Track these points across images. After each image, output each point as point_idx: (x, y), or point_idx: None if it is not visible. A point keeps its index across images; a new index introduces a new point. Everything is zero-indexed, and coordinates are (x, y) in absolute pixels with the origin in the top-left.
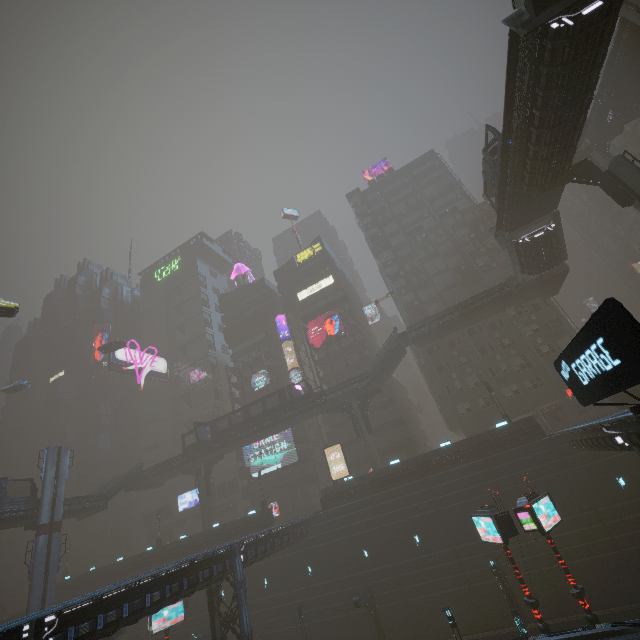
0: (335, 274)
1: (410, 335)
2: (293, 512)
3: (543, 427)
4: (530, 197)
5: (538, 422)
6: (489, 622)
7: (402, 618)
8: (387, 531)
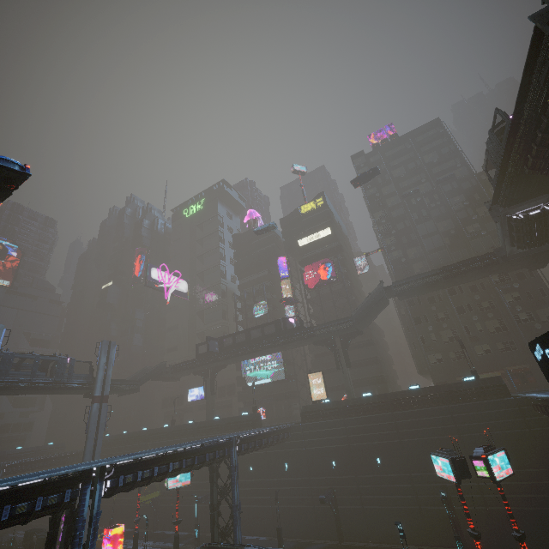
0: (333, 226)
1: (394, 289)
2: (276, 418)
3: (509, 386)
4: (531, 178)
5: (505, 381)
6: (433, 539)
7: (358, 519)
8: (354, 449)
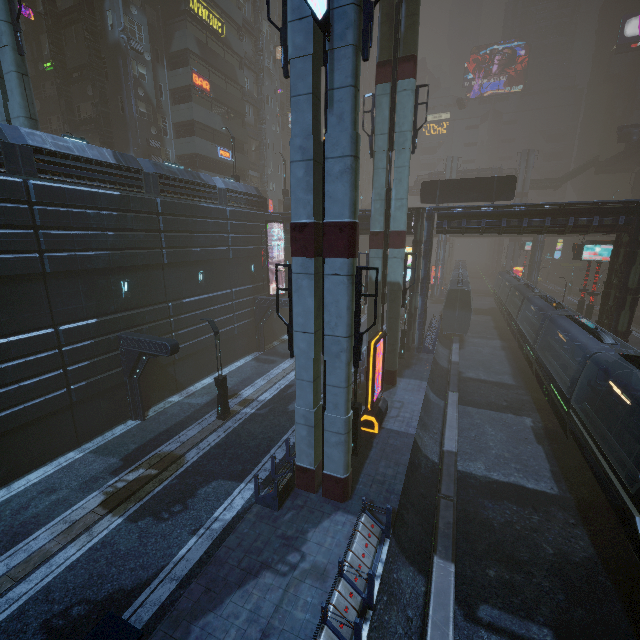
0: None
1: None
2: None
3: None
4: None
5: None
6: None
7: None
8: None
